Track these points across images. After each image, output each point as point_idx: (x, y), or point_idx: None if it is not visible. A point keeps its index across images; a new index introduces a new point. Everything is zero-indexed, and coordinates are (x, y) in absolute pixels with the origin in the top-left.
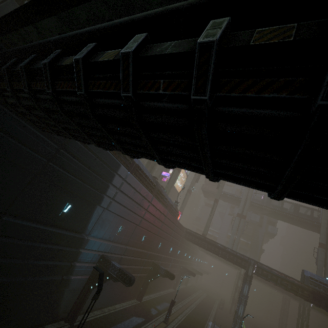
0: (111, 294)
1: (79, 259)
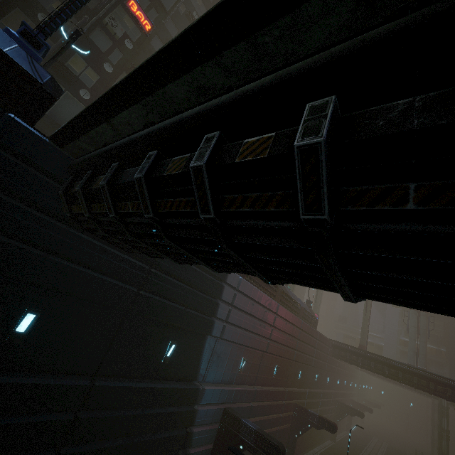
0: None
1: (196, 421)
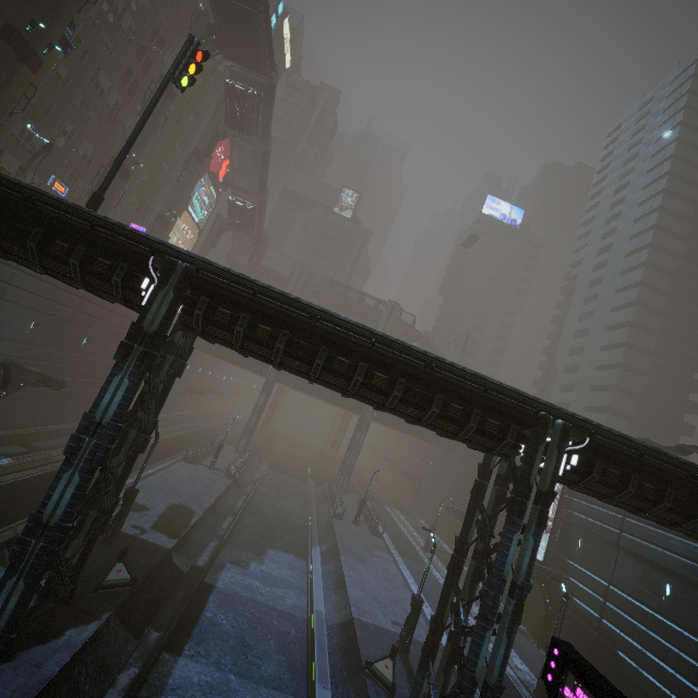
0: (38, 412)
1: None
